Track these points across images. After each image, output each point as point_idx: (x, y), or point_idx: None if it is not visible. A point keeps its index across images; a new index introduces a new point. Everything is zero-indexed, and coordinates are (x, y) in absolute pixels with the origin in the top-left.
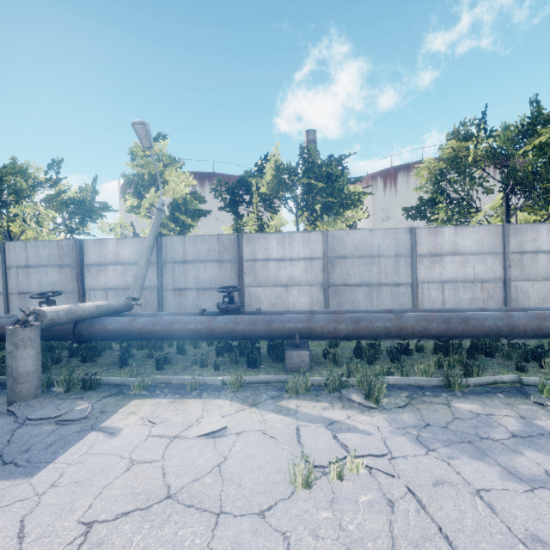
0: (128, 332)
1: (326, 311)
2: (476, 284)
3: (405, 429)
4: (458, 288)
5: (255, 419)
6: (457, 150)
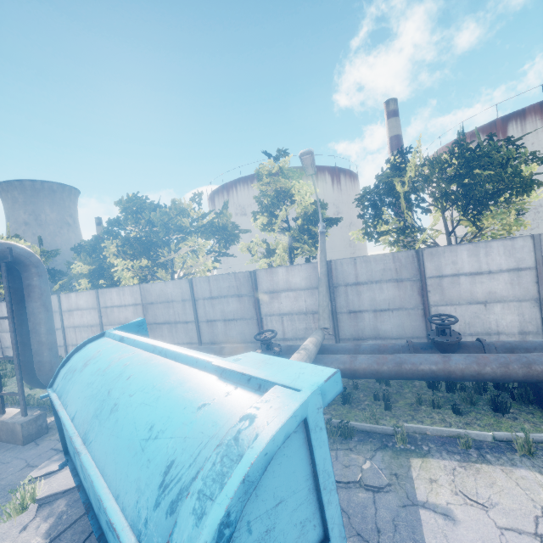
0: (352, 371)
1: None
2: None
3: None
4: None
5: None
6: None
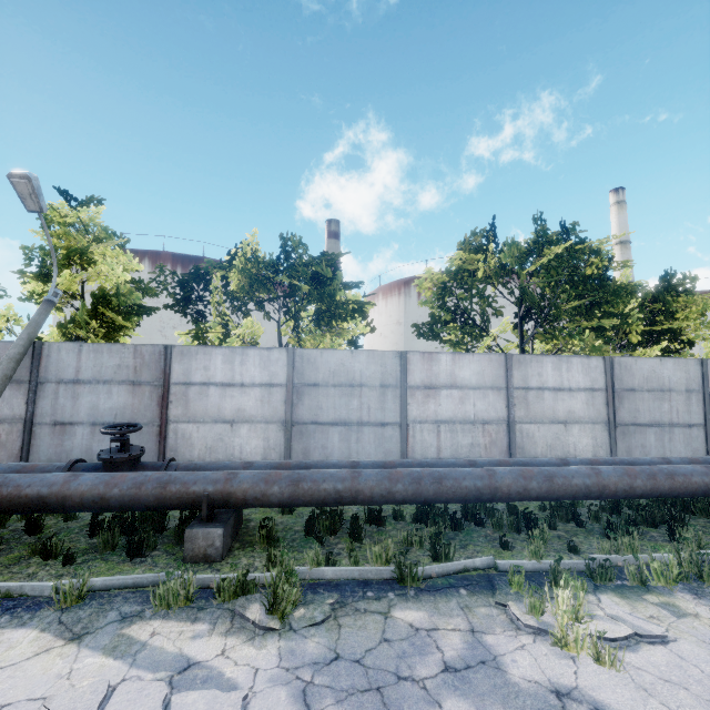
0: None
1: (269, 463)
2: (477, 425)
3: (297, 670)
4: (456, 430)
5: (54, 672)
6: (468, 263)
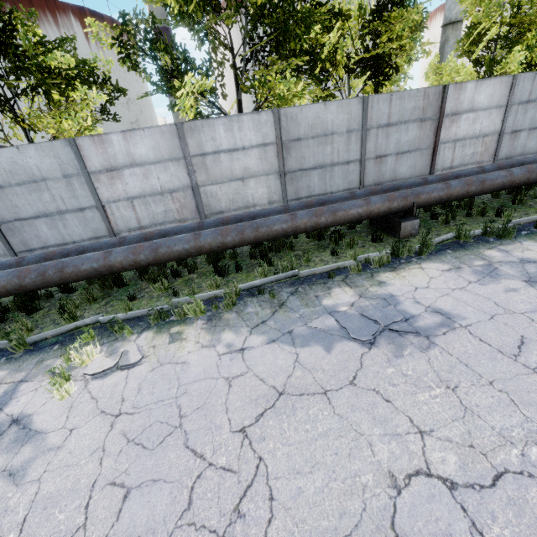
0: None
1: None
2: (166, 195)
3: None
4: (149, 202)
5: None
6: None
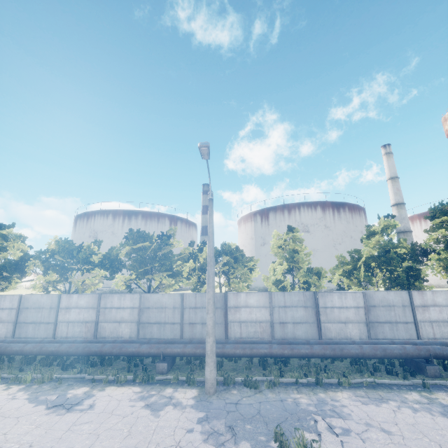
0: None
1: None
2: (83, 323)
3: None
4: (75, 325)
5: None
6: None
